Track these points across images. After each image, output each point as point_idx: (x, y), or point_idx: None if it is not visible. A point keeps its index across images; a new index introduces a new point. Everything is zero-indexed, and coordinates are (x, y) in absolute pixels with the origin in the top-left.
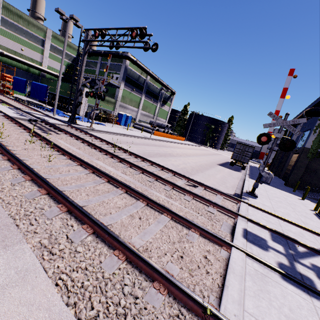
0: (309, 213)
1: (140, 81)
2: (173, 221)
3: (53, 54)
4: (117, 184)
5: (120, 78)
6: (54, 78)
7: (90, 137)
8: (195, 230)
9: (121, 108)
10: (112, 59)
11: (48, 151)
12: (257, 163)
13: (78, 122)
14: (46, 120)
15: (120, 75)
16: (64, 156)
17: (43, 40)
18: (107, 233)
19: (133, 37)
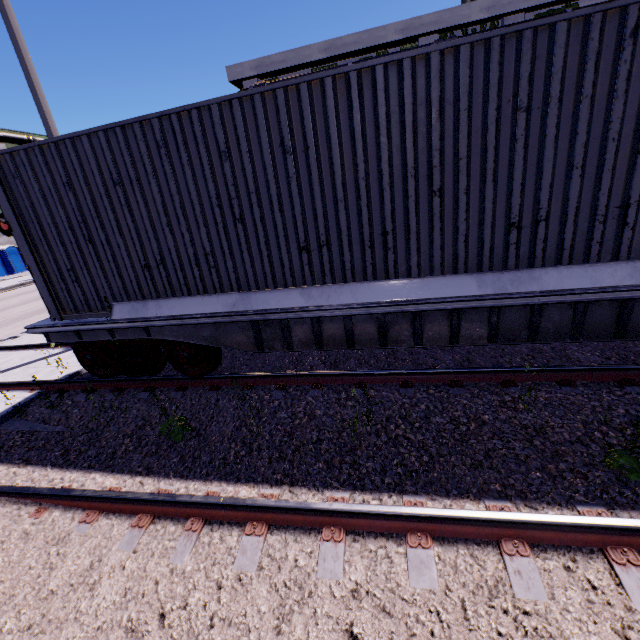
0: None
1: None
2: None
3: None
4: None
5: None
6: None
7: None
8: None
9: None
10: None
11: None
12: None
13: None
14: None
15: None
16: None
17: None
18: None
19: None
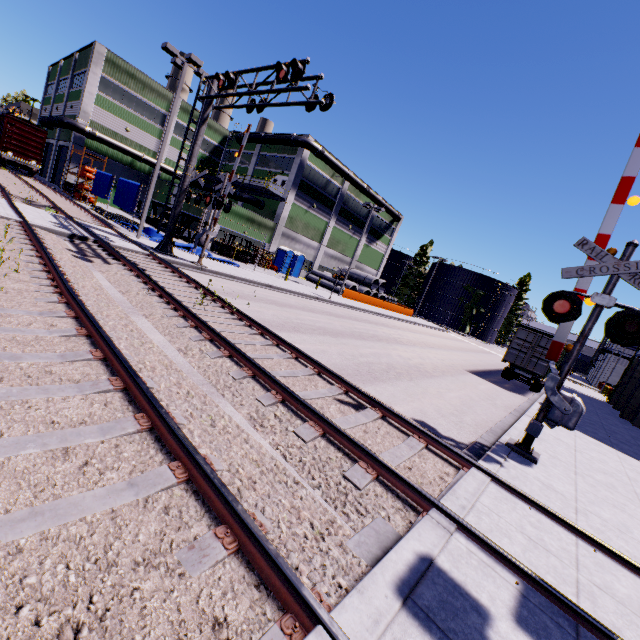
0: None
1: (329, 191)
2: (187, 489)
3: (179, 138)
4: (117, 367)
5: (289, 183)
6: (175, 180)
7: (178, 278)
8: (227, 534)
9: (286, 240)
10: (278, 149)
11: (34, 284)
12: (582, 384)
13: (180, 254)
14: (108, 241)
15: (290, 177)
16: (55, 297)
17: (164, 114)
18: None
19: (280, 79)
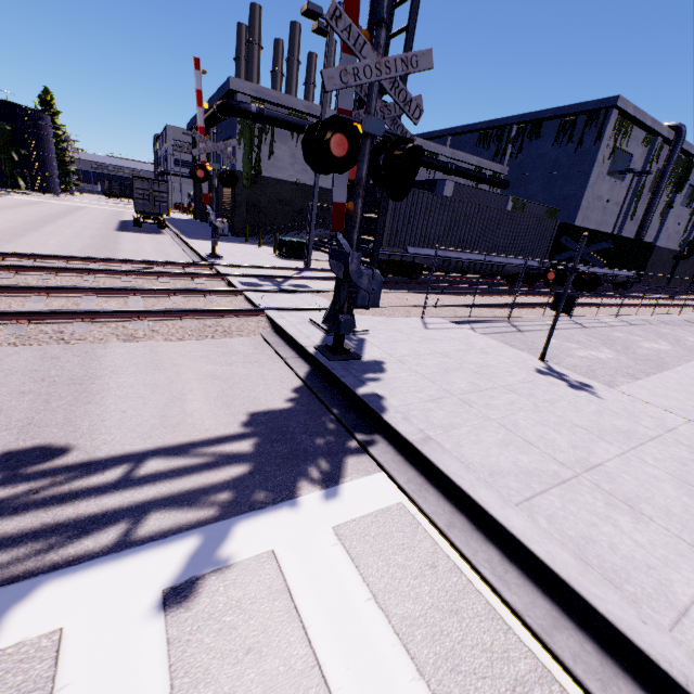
0: (272, 257)
1: None
2: (184, 298)
3: None
4: (70, 293)
5: None
6: None
7: None
8: (210, 294)
9: None
10: None
11: None
12: None
13: None
14: None
15: None
16: None
17: None
18: (162, 313)
19: None
